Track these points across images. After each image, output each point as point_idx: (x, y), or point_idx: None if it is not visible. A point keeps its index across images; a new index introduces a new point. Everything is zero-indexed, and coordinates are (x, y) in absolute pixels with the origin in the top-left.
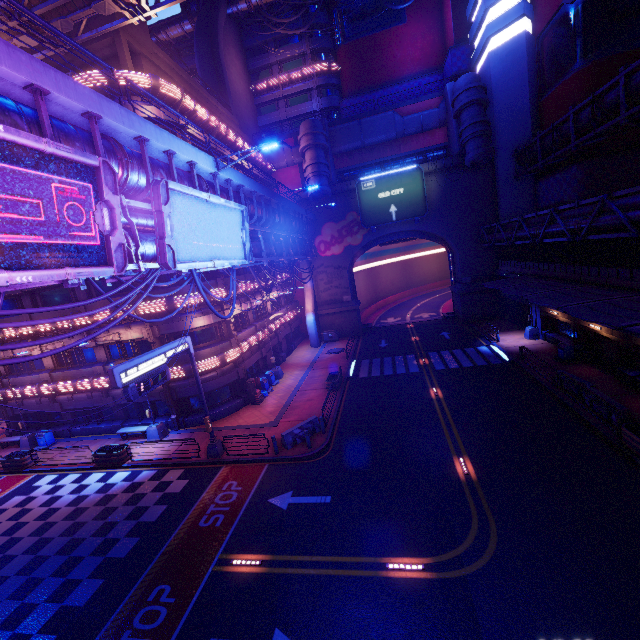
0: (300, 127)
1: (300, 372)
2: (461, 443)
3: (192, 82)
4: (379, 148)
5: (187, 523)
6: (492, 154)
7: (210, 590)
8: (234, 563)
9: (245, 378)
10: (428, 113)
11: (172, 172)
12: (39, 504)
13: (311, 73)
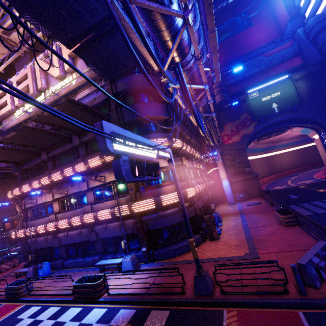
0: None
1: (235, 217)
2: None
3: None
4: (254, 77)
5: None
6: None
7: None
8: None
9: (200, 215)
10: (286, 50)
11: None
12: None
13: None
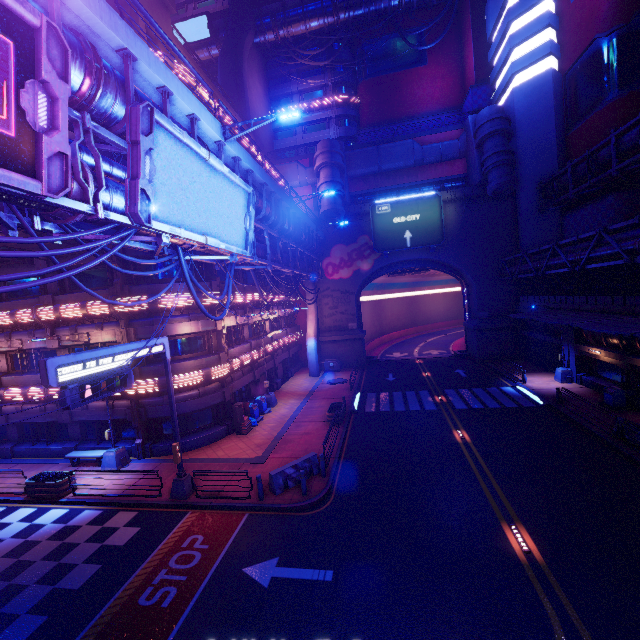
0: (317, 146)
1: (296, 401)
2: (508, 504)
3: (211, 86)
4: (396, 174)
5: (122, 597)
6: (516, 184)
7: None
8: None
9: (232, 401)
10: (448, 143)
11: (165, 114)
12: None
13: (331, 103)
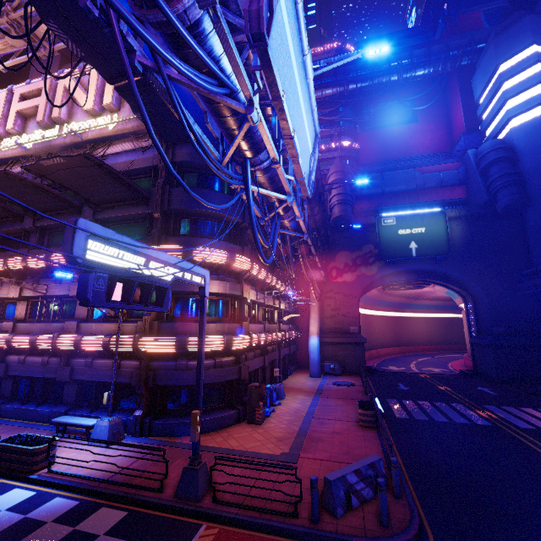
0: (330, 168)
1: (306, 397)
2: None
3: None
4: (398, 196)
5: None
6: (529, 201)
7: None
8: None
9: (246, 381)
10: (448, 172)
11: None
12: None
13: (336, 147)
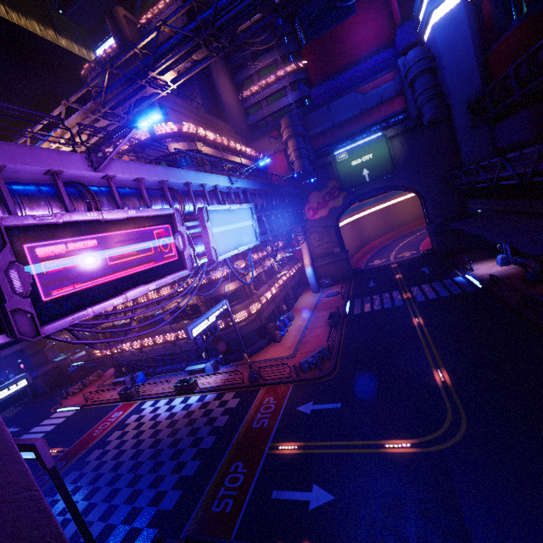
0: (281, 123)
1: (307, 314)
2: (439, 359)
3: (199, 112)
4: (347, 124)
5: (245, 426)
6: (446, 111)
7: (268, 464)
8: (280, 448)
9: (266, 324)
10: (385, 87)
11: (206, 197)
12: (148, 419)
13: (283, 74)
